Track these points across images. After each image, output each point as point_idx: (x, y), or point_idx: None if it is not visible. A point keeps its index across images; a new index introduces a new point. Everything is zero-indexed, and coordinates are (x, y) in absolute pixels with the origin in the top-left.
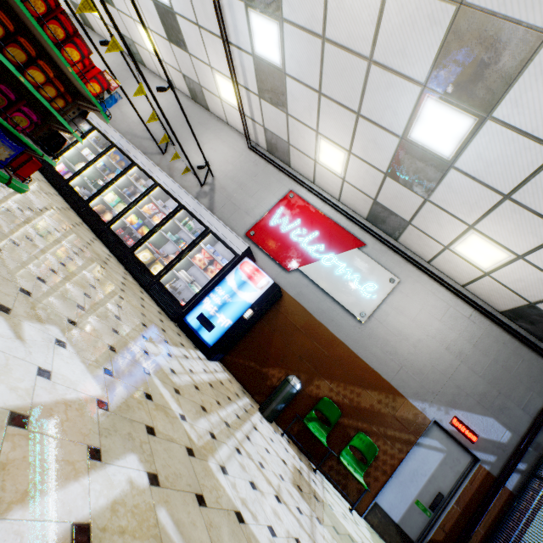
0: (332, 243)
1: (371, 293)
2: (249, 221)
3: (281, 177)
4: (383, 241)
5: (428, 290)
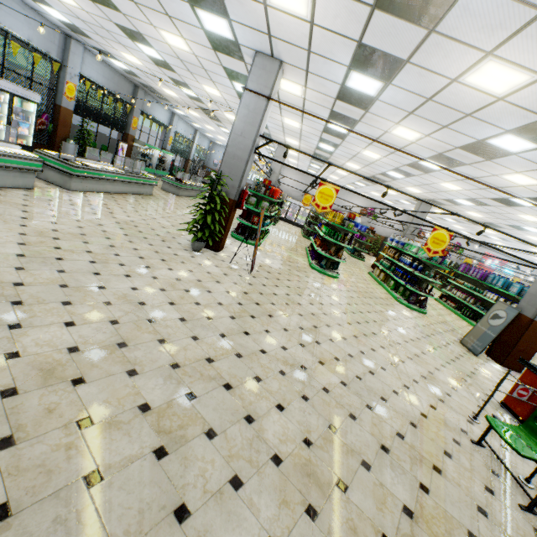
0: (500, 264)
1: (511, 273)
2: (474, 264)
3: (481, 248)
4: (513, 259)
5: (525, 268)
